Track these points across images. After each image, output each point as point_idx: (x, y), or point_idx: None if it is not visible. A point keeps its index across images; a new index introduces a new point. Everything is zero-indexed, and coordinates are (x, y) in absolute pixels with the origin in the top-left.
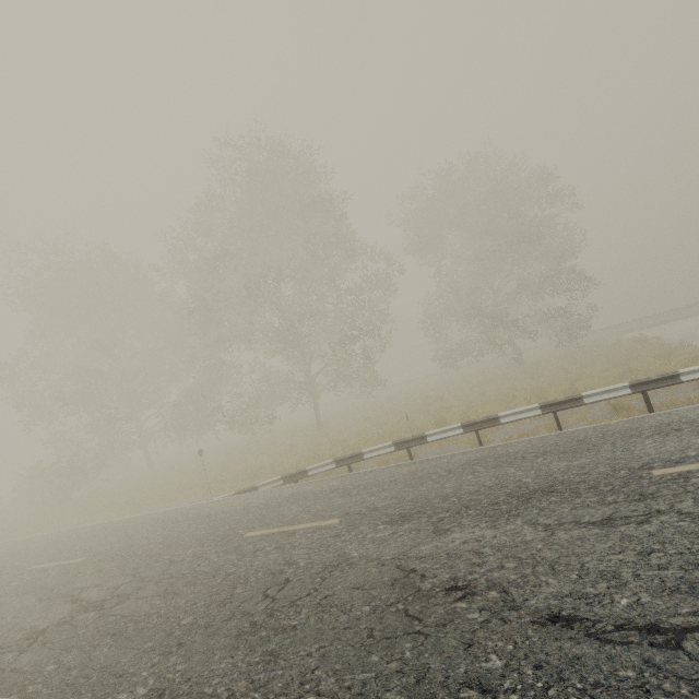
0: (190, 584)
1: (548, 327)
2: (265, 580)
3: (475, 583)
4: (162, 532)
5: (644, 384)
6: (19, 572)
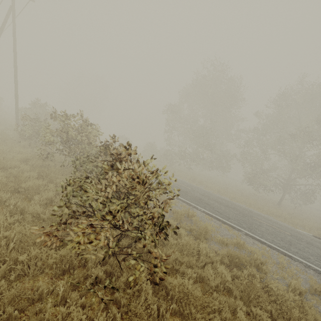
0: None
1: None
2: None
3: None
4: (318, 244)
5: None
6: (251, 217)
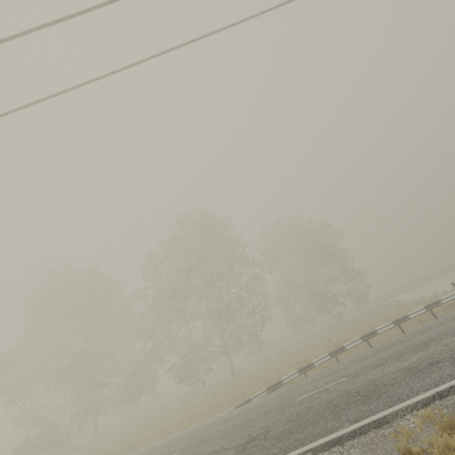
0: (301, 414)
1: (349, 299)
2: (344, 396)
3: (438, 360)
4: (220, 426)
5: (429, 306)
6: None
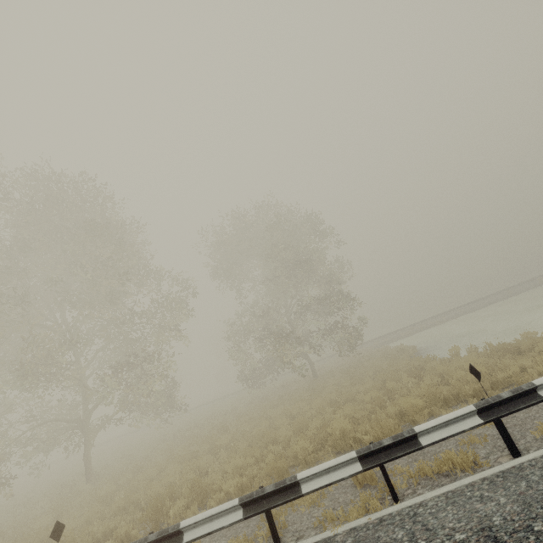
0: None
1: (330, 340)
2: None
3: None
4: None
5: (377, 453)
6: None
